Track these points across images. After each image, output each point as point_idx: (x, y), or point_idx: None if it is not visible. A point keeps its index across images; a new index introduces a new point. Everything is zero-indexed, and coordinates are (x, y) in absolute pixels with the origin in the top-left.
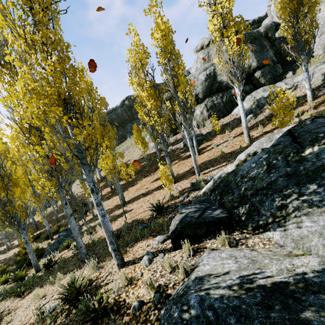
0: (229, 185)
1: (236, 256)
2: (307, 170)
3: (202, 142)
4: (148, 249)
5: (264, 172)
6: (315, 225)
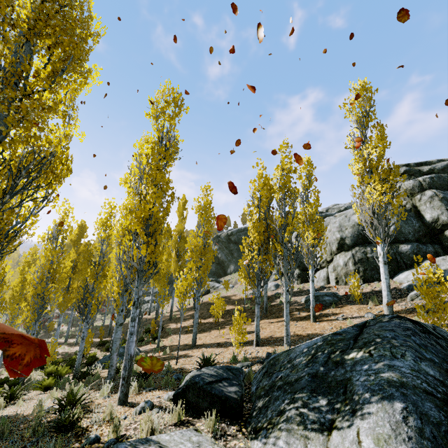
0: (275, 365)
1: (202, 445)
2: (334, 378)
3: (330, 305)
4: (155, 400)
5: (304, 363)
6: (286, 447)
